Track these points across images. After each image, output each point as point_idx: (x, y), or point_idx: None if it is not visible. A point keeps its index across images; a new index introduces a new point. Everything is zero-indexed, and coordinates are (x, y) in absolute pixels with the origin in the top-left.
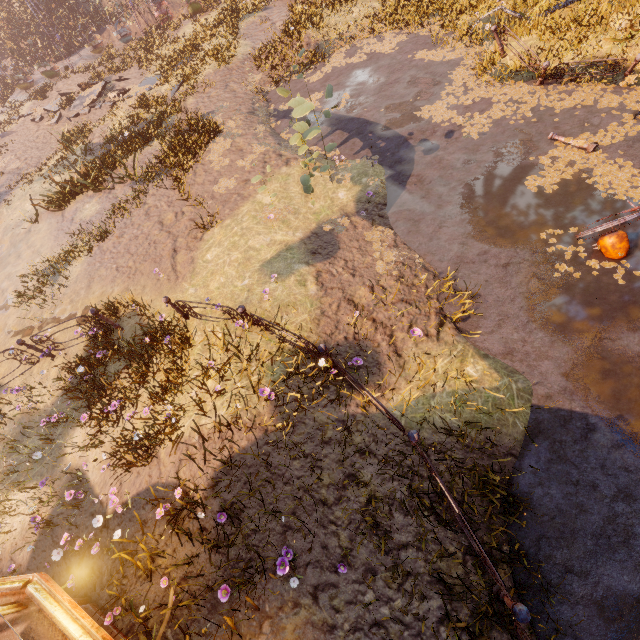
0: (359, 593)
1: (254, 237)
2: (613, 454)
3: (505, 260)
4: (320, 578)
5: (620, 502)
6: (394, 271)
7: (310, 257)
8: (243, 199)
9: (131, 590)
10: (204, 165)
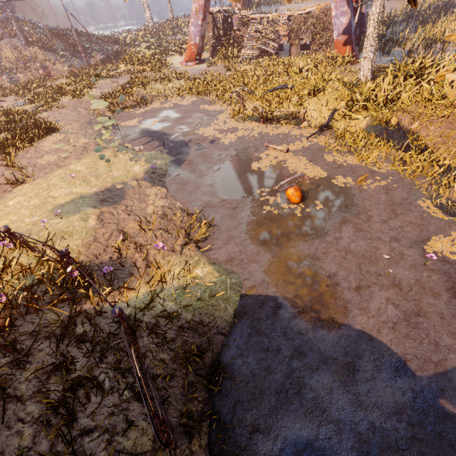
0: None
1: (56, 190)
2: (292, 323)
3: (235, 205)
4: None
5: (295, 359)
6: (160, 211)
7: (99, 203)
8: (58, 167)
9: None
10: (37, 147)
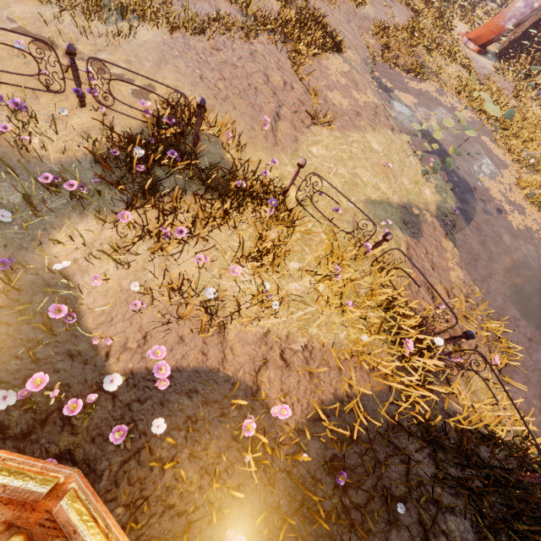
0: None
1: (362, 168)
2: None
3: (530, 335)
4: None
5: None
6: (463, 288)
7: (403, 225)
8: (354, 126)
9: (150, 524)
10: (321, 65)
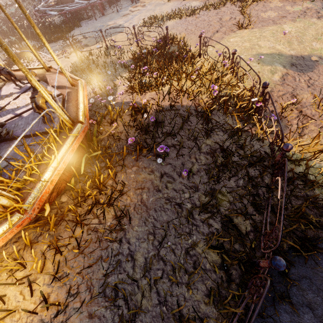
0: (182, 190)
1: (264, 41)
2: None
3: None
4: (170, 172)
5: None
6: None
7: (289, 65)
8: (274, 23)
9: (103, 123)
10: (265, 2)
